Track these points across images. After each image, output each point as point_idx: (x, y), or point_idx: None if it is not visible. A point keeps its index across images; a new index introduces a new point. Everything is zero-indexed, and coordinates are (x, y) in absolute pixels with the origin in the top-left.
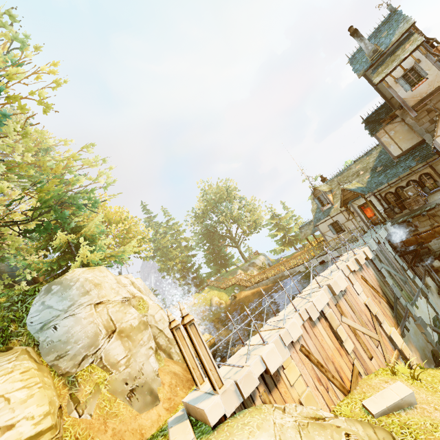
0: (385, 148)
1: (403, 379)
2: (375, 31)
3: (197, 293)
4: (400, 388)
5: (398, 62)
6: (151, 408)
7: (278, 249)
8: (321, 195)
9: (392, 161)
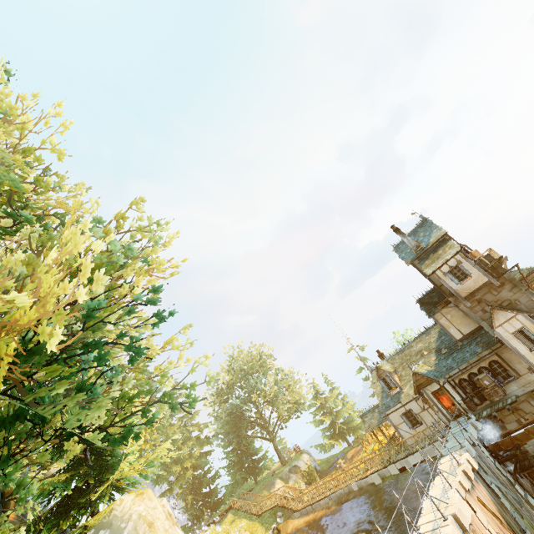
0: (445, 330)
1: None
2: (412, 230)
3: (214, 526)
4: None
5: (444, 261)
6: None
7: (327, 443)
8: (386, 376)
9: (455, 343)
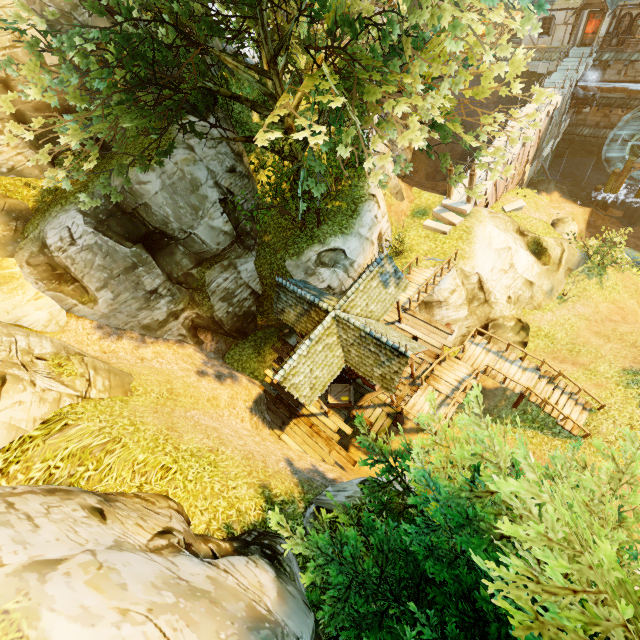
0: None
1: (520, 197)
2: None
3: None
4: (521, 203)
5: None
6: (402, 202)
7: None
8: None
9: None
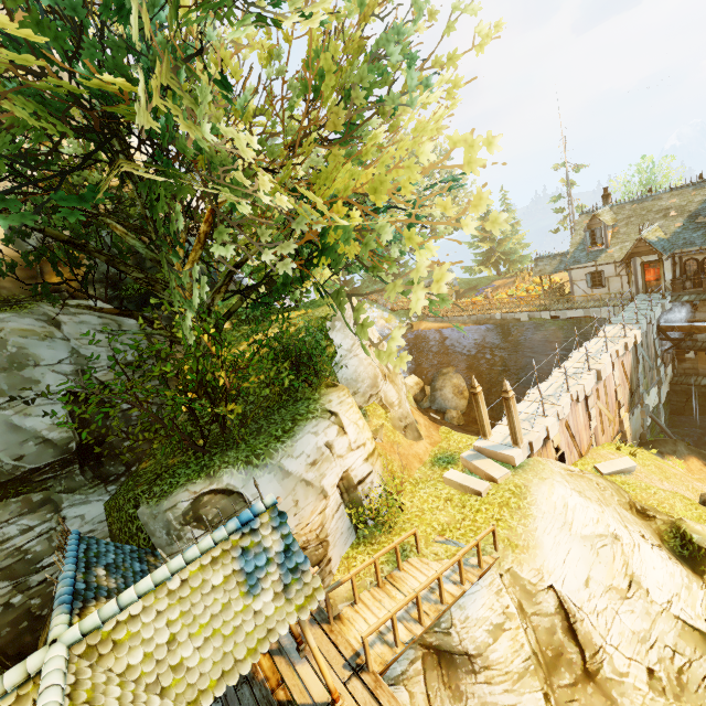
0: None
1: (624, 454)
2: None
3: None
4: (627, 461)
5: None
6: (418, 442)
7: (477, 269)
8: (599, 229)
9: None
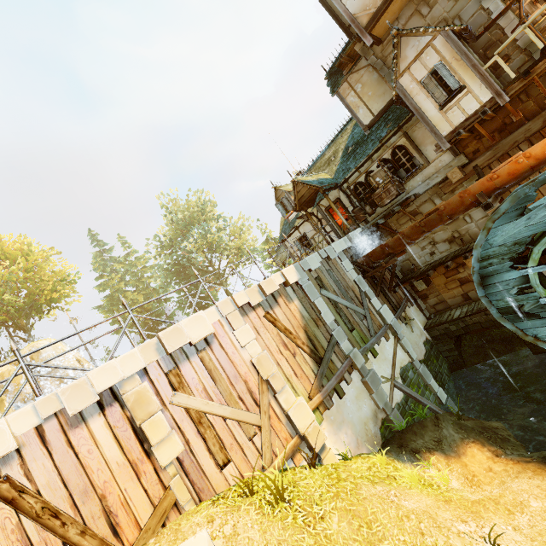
0: (352, 113)
1: (257, 505)
2: None
3: None
4: None
5: None
6: None
7: None
8: (284, 197)
9: (364, 134)
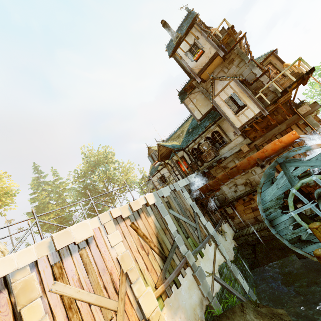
0: (191, 113)
1: None
2: (180, 26)
3: None
4: None
5: (183, 37)
6: None
7: None
8: (153, 153)
9: (197, 123)
